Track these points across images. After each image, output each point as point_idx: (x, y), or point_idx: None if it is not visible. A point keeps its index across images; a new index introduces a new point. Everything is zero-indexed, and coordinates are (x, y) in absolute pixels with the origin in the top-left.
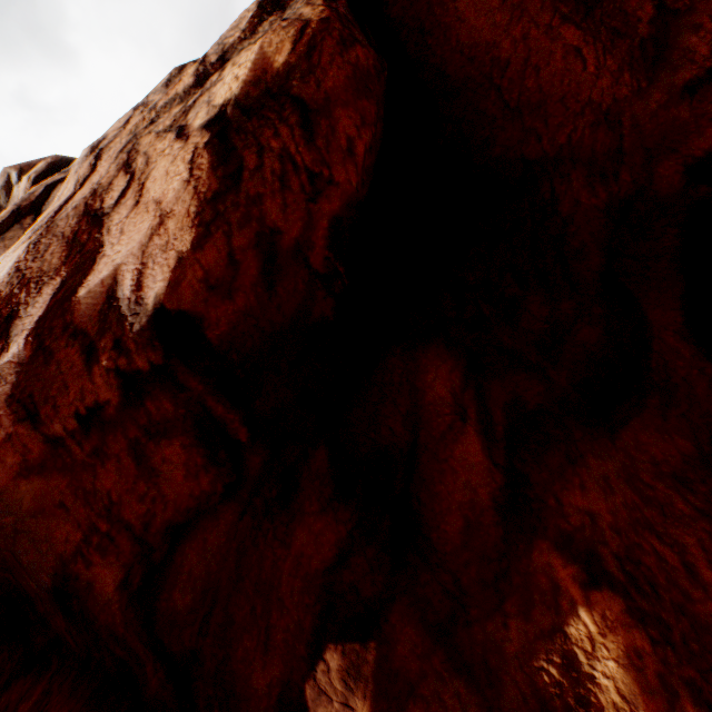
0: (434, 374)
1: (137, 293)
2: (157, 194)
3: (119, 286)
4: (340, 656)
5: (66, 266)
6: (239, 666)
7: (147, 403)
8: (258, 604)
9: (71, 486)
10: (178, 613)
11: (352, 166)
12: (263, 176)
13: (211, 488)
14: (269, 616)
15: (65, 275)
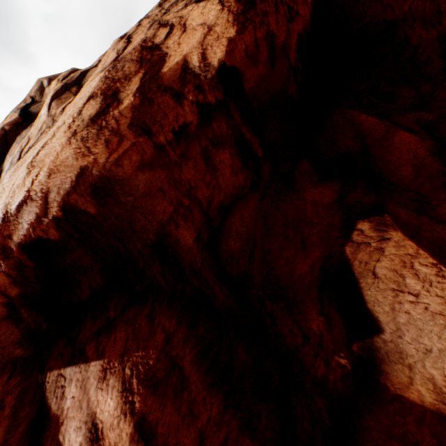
0: (365, 115)
1: (203, 62)
2: (199, 22)
3: (189, 63)
4: (369, 223)
5: (142, 69)
6: (282, 270)
7: (212, 124)
8: (290, 233)
9: (167, 178)
10: (234, 252)
11: (306, 8)
12: (267, 2)
13: (244, 183)
14: (302, 234)
15: (143, 72)
